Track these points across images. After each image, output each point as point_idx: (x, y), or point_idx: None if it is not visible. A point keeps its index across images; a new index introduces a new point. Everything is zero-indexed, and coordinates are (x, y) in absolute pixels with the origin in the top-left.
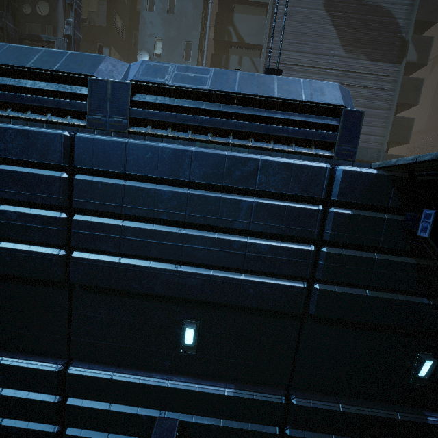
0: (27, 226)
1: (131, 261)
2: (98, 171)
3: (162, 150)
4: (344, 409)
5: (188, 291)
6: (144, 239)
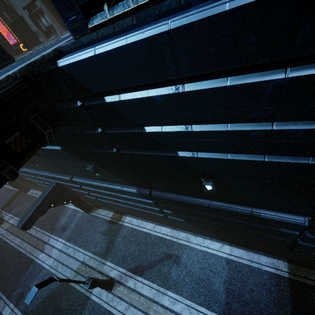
0: None
1: None
2: None
3: None
4: (85, 182)
5: None
6: None
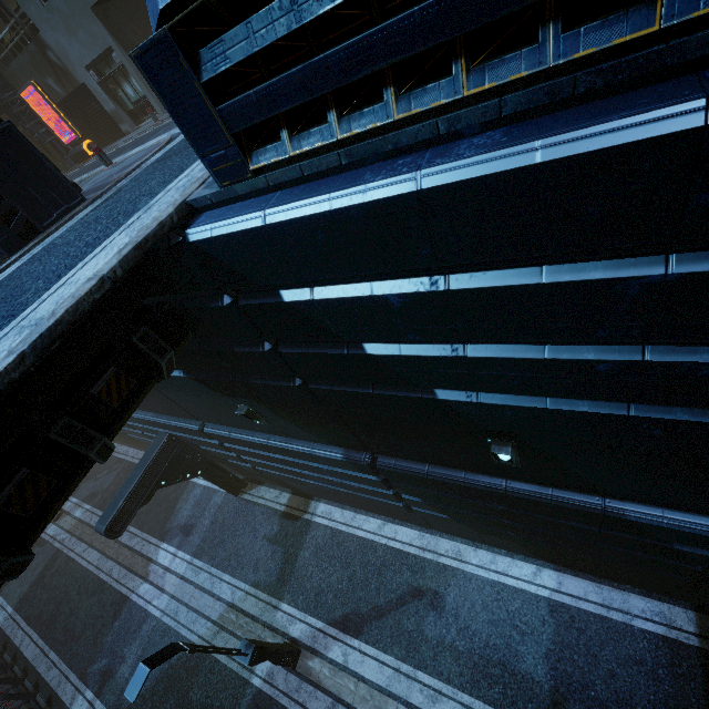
0: None
1: None
2: None
3: None
4: (232, 436)
5: None
6: None
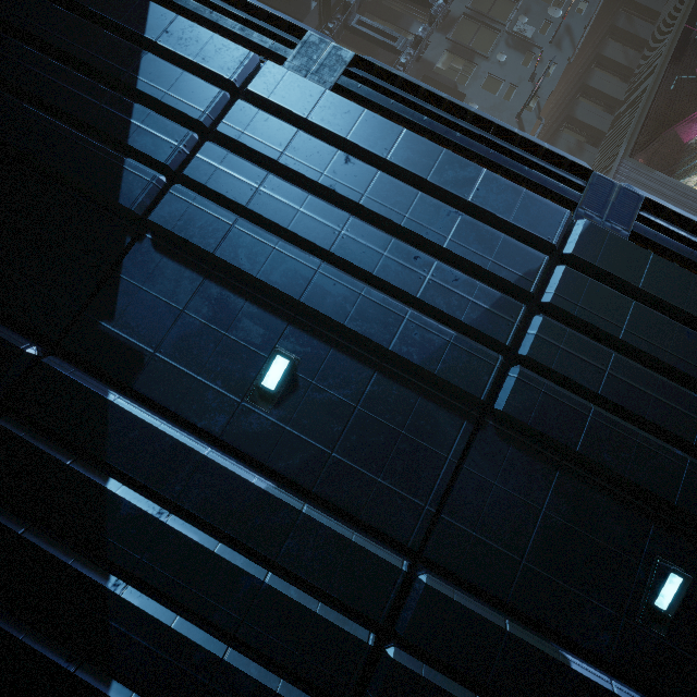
0: (468, 301)
1: (608, 414)
2: (597, 271)
3: (696, 280)
4: None
5: (694, 501)
6: (642, 387)
